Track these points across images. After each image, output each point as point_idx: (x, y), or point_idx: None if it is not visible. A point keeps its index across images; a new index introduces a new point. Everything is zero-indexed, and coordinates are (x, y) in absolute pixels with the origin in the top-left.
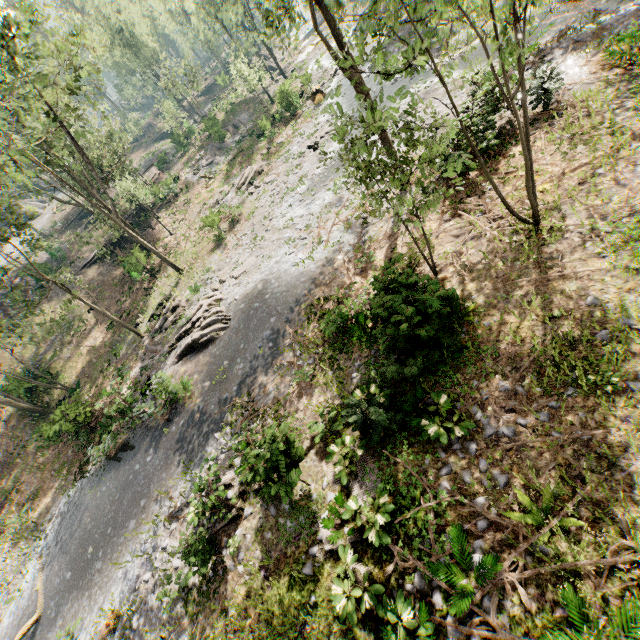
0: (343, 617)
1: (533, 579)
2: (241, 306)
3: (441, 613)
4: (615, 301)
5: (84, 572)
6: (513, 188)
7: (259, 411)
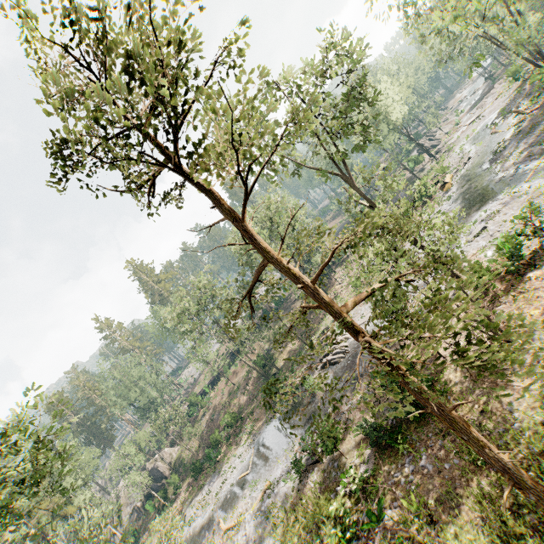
0: (329, 512)
1: (398, 533)
2: (355, 346)
3: (364, 532)
4: (521, 412)
5: (265, 462)
6: (514, 307)
7: (341, 412)
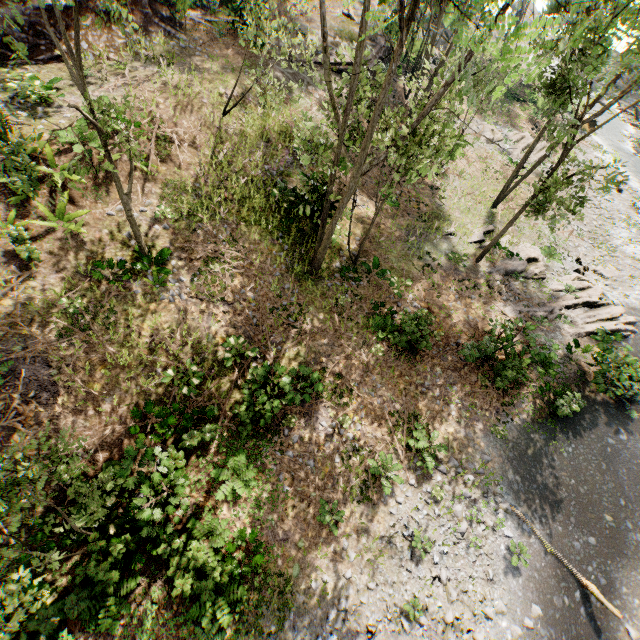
0: None
1: None
2: (636, 318)
3: None
4: None
5: (618, 541)
6: None
7: None
